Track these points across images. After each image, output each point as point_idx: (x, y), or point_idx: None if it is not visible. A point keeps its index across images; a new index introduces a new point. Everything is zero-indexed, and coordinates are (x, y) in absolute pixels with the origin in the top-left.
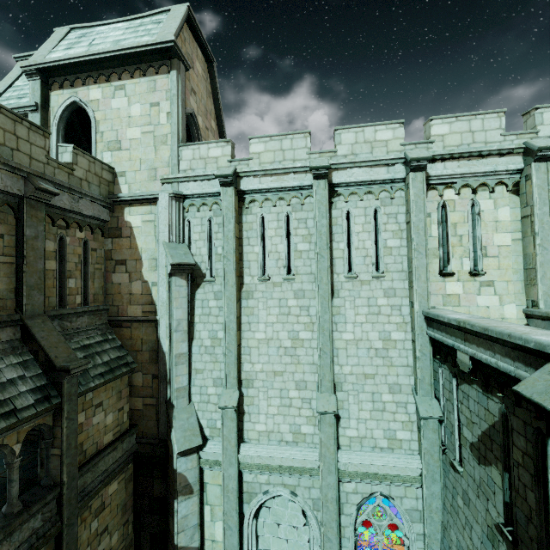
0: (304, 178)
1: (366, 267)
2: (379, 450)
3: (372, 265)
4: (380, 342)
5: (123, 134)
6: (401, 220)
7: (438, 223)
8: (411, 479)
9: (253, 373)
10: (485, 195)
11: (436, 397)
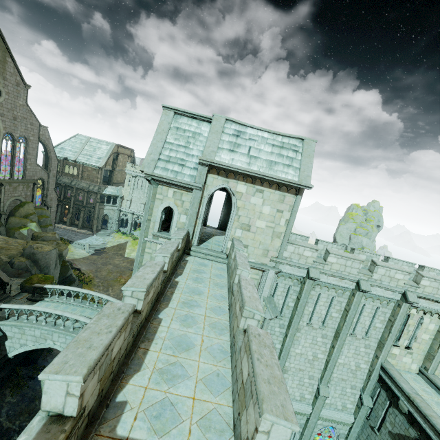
0: (351, 284)
1: (361, 332)
2: (337, 410)
3: (364, 332)
4: (354, 367)
5: (253, 222)
6: (387, 316)
7: (402, 323)
8: (348, 424)
9: (289, 367)
10: (428, 316)
11: (370, 396)
